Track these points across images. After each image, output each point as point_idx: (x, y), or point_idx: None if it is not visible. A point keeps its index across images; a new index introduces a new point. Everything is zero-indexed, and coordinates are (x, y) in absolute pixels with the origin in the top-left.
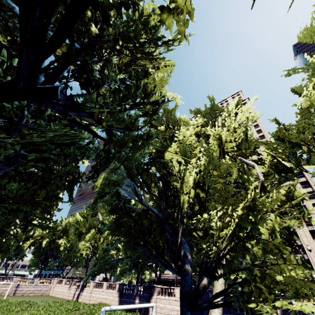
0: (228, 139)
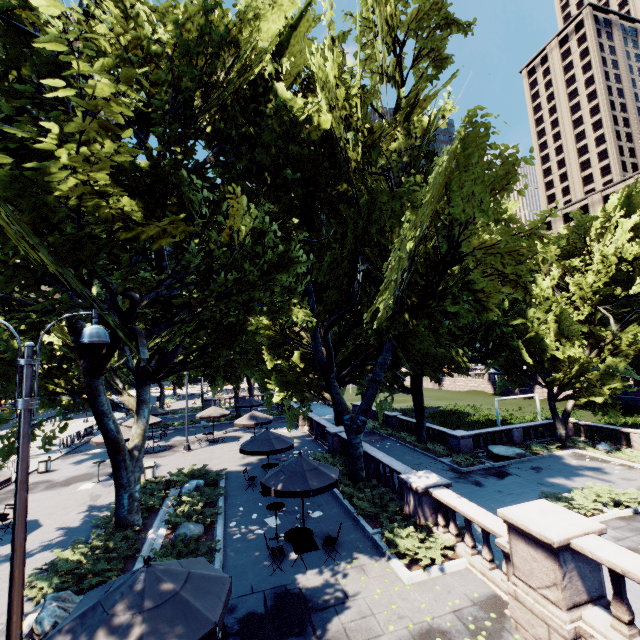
0: (591, 282)
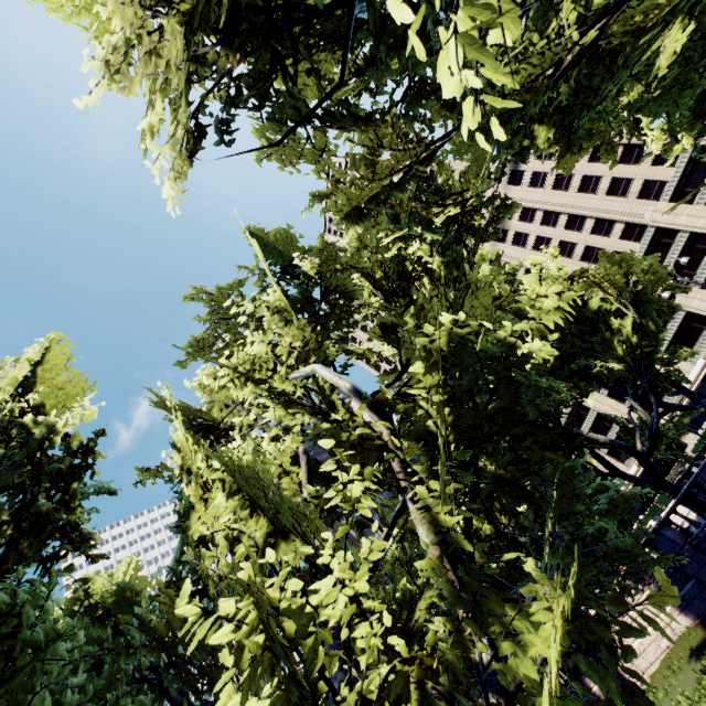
0: (262, 350)
